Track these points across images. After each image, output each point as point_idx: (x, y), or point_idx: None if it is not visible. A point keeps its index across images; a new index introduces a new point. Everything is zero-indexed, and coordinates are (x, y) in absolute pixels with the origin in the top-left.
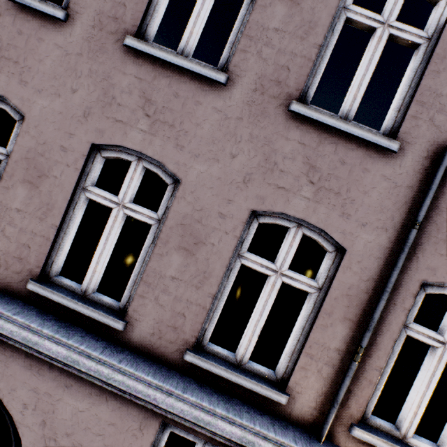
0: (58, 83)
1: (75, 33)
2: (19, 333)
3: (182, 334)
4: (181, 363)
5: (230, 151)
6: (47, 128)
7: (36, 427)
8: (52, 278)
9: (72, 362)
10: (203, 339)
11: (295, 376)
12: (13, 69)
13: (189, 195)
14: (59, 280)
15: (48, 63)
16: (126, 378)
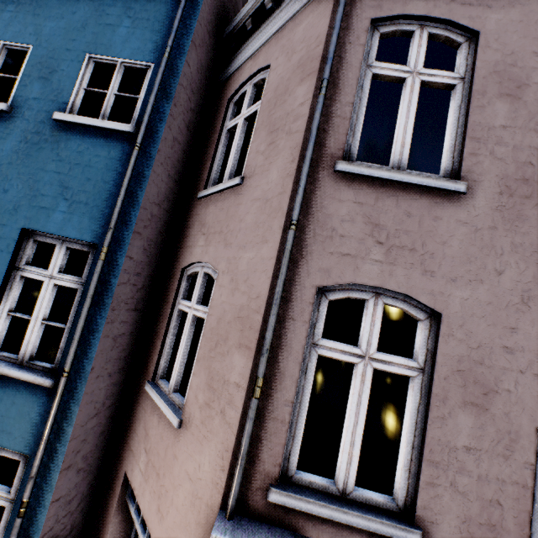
0: (474, 266)
1: (478, 204)
2: None
3: None
4: None
5: None
6: (476, 326)
7: None
8: None
9: None
10: None
11: None
12: (410, 258)
13: None
14: None
15: (454, 244)
16: None
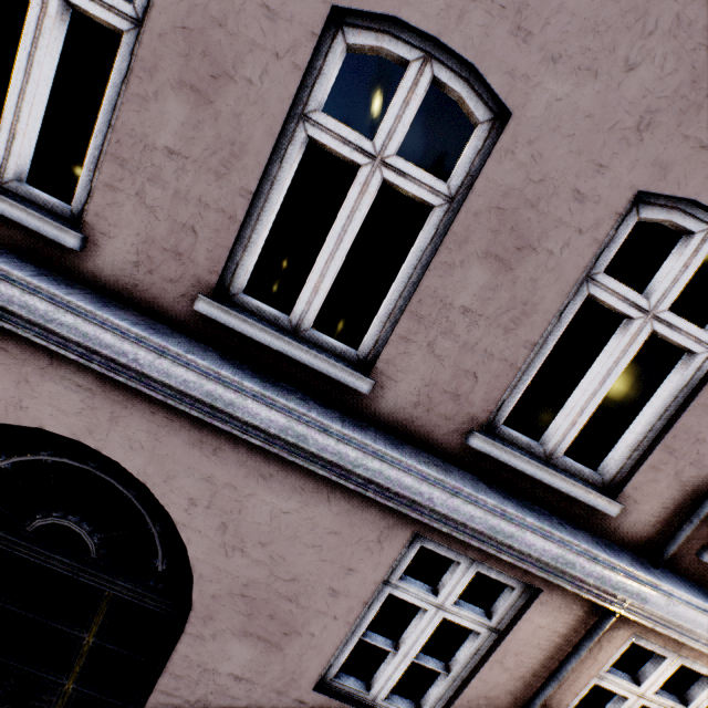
0: None
1: None
2: (200, 385)
3: (467, 406)
4: (459, 451)
5: (626, 56)
6: None
7: (211, 531)
8: (235, 296)
9: (295, 438)
10: (496, 416)
11: (638, 478)
12: None
13: (523, 149)
14: (249, 301)
15: None
16: (386, 467)
